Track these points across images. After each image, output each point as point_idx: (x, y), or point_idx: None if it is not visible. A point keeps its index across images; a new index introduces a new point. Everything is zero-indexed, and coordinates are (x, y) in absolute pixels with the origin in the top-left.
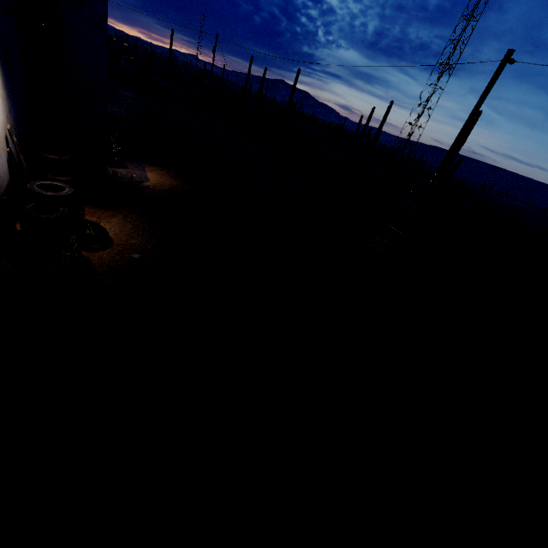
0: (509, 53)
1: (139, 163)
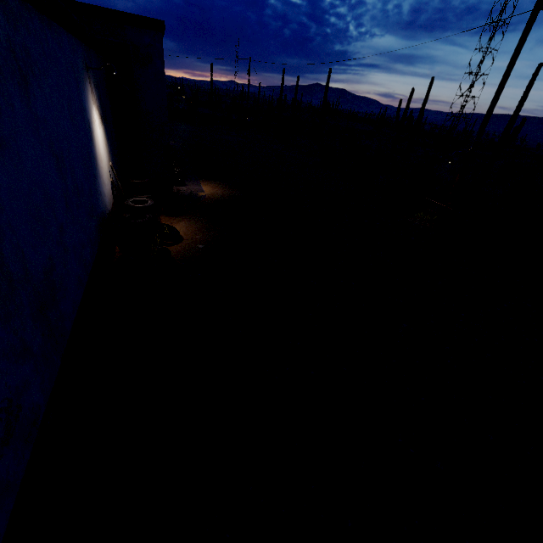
0: (539, 0)
1: (196, 181)
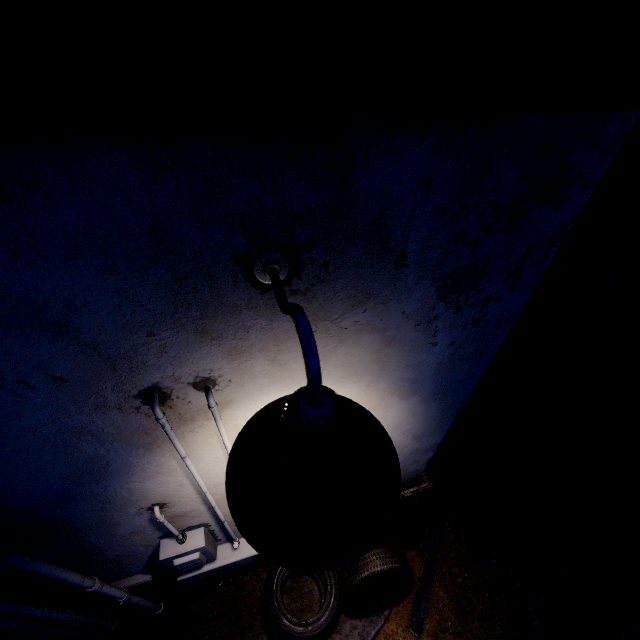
0: None
1: None
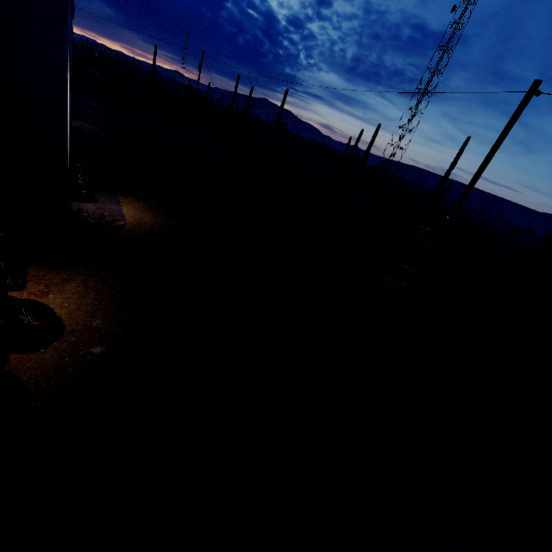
0: (536, 84)
1: (113, 195)
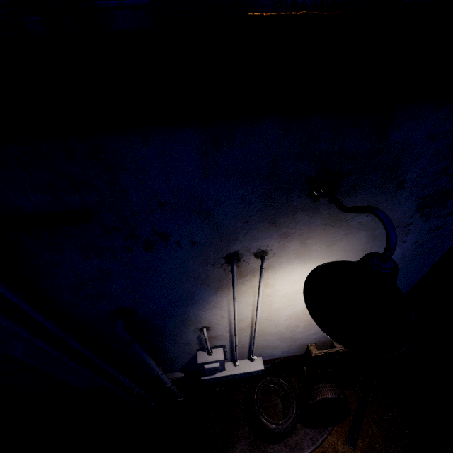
0: None
1: None
